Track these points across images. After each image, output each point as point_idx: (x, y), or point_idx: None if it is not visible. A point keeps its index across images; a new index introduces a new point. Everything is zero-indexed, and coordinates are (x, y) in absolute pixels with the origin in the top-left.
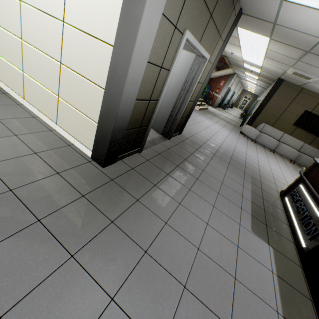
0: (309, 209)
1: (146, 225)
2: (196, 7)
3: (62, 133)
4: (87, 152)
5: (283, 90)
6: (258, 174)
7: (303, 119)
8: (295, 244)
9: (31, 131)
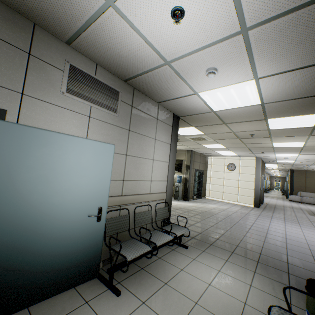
0: None
1: (280, 213)
2: (261, 171)
3: (240, 204)
4: (251, 206)
5: (296, 173)
6: (308, 210)
7: None
8: None
9: (235, 204)
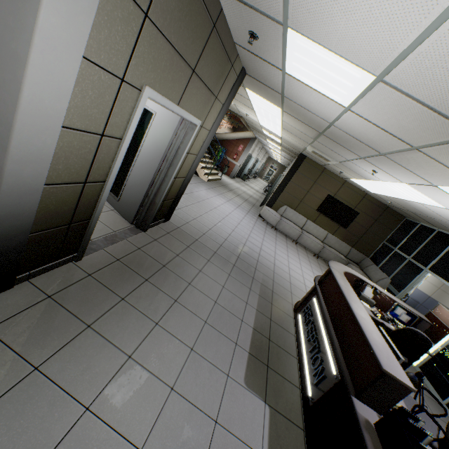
0: (319, 336)
1: (38, 425)
2: (162, 57)
3: None
4: None
5: (306, 168)
6: (271, 279)
7: (326, 204)
8: (302, 391)
9: None
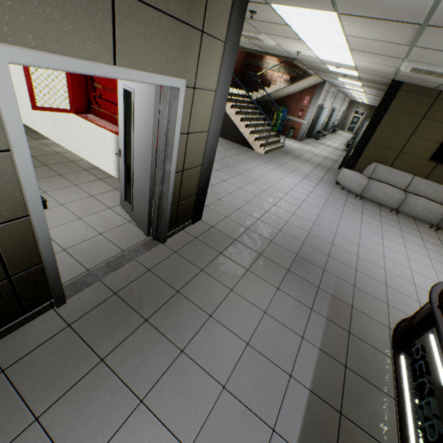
0: None
1: None
2: None
3: None
4: None
5: (404, 100)
6: (351, 283)
7: None
8: None
9: None
